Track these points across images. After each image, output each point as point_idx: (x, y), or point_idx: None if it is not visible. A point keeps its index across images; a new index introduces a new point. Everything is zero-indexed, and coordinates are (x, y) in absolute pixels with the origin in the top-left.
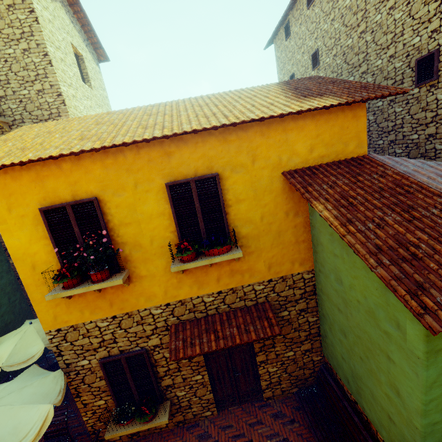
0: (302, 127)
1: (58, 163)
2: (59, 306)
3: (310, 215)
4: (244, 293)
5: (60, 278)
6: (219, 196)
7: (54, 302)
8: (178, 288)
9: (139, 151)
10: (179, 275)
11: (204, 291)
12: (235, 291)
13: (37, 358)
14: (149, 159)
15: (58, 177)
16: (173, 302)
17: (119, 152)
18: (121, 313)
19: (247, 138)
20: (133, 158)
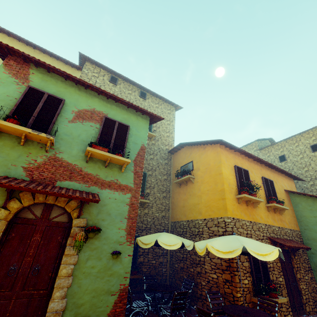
0: (284, 179)
1: (238, 156)
2: (234, 205)
3: (293, 207)
4: (285, 231)
5: (247, 190)
6: (274, 188)
7: (233, 202)
8: (268, 218)
9: (255, 164)
10: (267, 212)
11: (275, 224)
12: (283, 229)
13: (192, 248)
14: (257, 168)
15: (238, 159)
16: (267, 224)
17: (251, 162)
18: (252, 221)
19: (275, 175)
20: (254, 165)
